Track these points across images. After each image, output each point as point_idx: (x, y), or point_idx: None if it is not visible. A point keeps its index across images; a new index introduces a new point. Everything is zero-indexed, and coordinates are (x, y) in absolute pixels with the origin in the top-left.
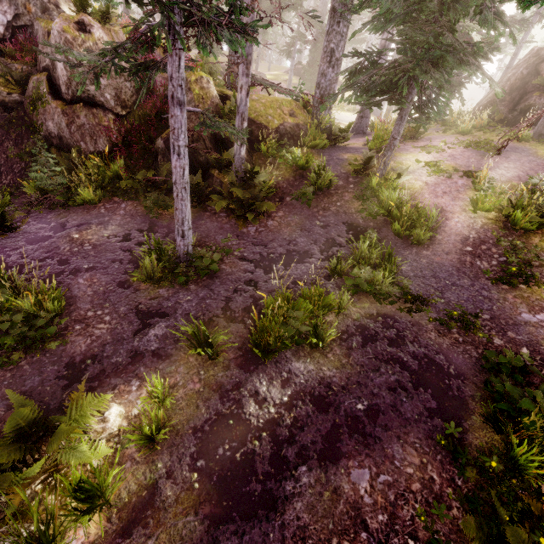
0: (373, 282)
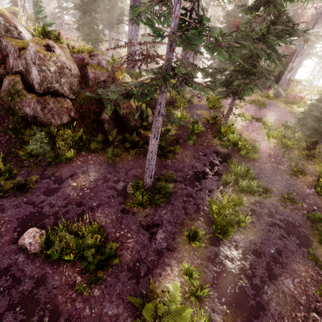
0: (248, 186)
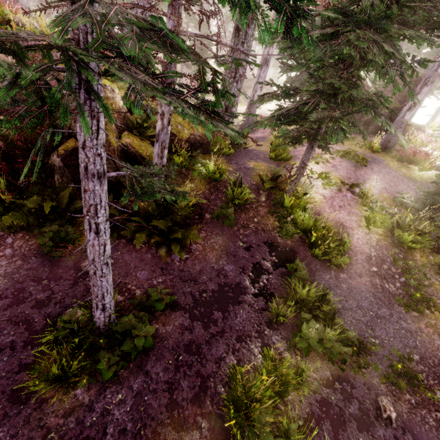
0: (322, 338)
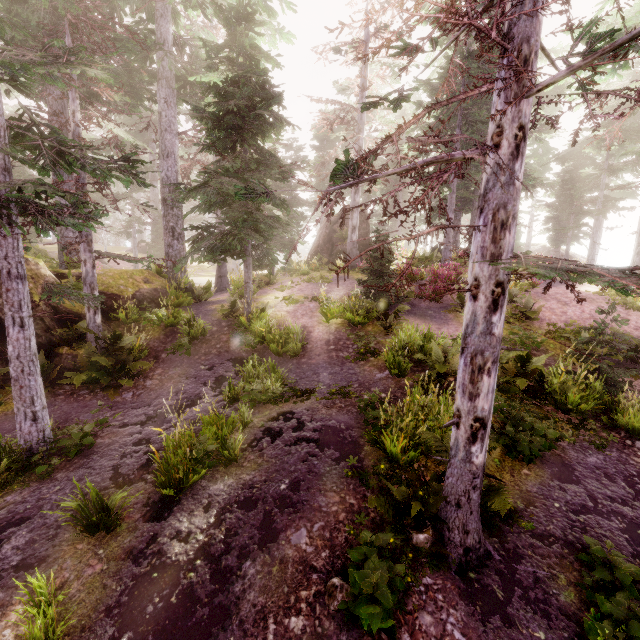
0: (266, 391)
